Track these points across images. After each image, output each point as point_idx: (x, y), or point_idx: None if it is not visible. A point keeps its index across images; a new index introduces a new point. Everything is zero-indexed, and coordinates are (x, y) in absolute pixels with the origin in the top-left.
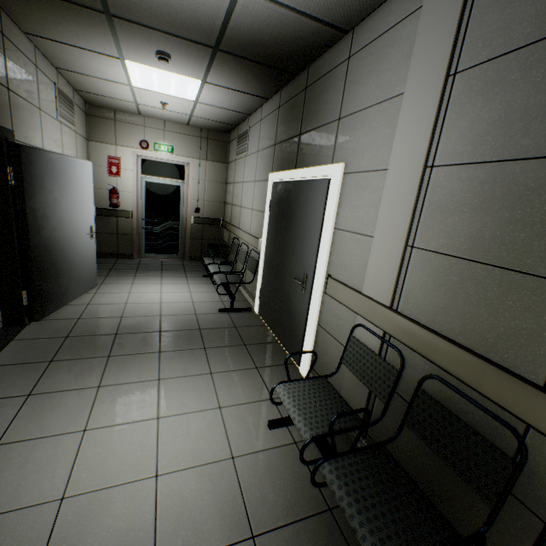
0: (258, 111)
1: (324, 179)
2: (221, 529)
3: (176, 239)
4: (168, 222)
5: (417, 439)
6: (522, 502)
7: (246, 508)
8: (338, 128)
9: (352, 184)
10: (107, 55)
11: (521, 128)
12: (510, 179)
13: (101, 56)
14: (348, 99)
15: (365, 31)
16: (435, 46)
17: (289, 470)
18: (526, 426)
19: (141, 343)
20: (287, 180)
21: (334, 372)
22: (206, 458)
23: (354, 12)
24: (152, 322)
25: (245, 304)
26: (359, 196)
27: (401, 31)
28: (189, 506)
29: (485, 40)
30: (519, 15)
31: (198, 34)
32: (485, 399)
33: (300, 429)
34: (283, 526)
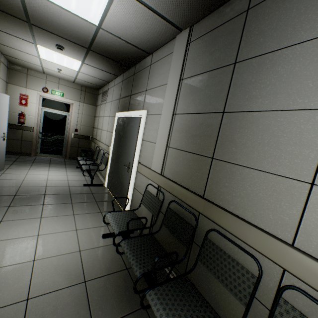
0: (113, 81)
1: (139, 117)
2: (68, 279)
3: (61, 146)
4: (57, 135)
5: (168, 232)
6: (198, 245)
7: (83, 271)
8: (145, 94)
9: (150, 120)
10: (27, 40)
11: (198, 102)
12: (196, 120)
13: (23, 40)
14: (150, 82)
15: (156, 56)
16: (177, 68)
17: (110, 254)
18: (199, 213)
19: (31, 200)
20: (124, 116)
21: (138, 208)
22: (64, 252)
23: (151, 47)
24: (40, 189)
25: (100, 182)
26: (152, 125)
27: (168, 59)
28: (52, 272)
29: (190, 69)
30: (198, 63)
31: (79, 41)
32: (188, 206)
33: (114, 229)
34: (102, 276)
